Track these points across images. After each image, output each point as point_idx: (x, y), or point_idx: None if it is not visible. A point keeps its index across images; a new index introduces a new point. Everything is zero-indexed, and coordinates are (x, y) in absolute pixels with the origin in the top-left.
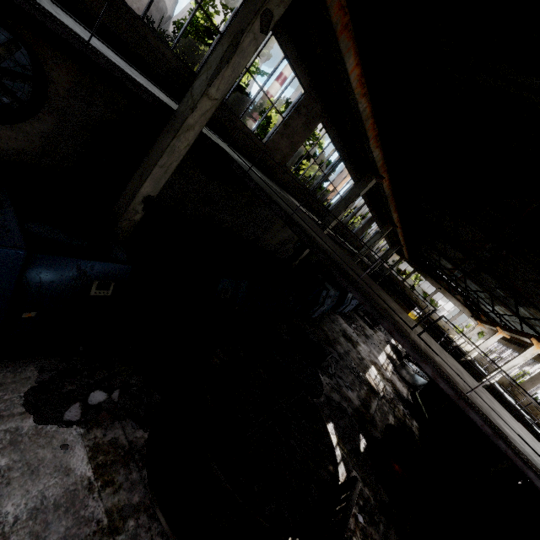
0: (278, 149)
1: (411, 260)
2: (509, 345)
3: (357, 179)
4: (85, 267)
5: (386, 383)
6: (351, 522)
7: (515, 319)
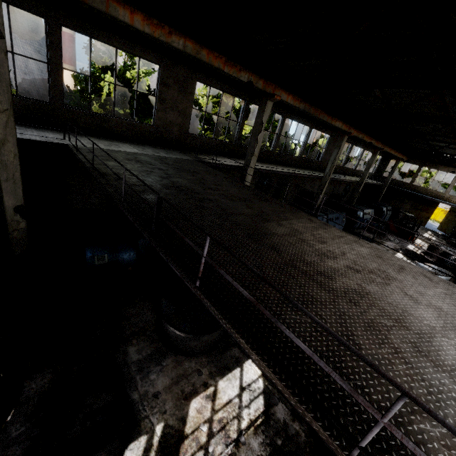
0: (170, 123)
1: (411, 158)
2: None
3: (281, 111)
4: None
5: None
6: None
7: None
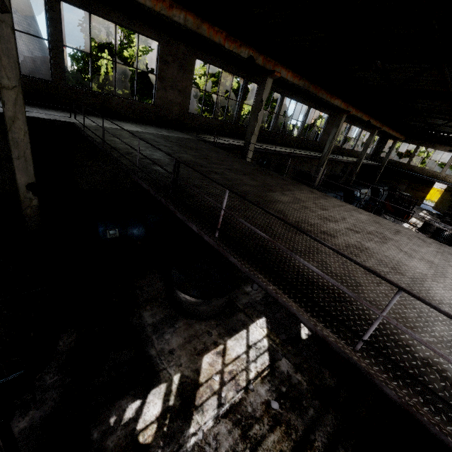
0: (171, 102)
1: (409, 138)
2: None
3: (280, 89)
4: None
5: None
6: (258, 410)
7: None
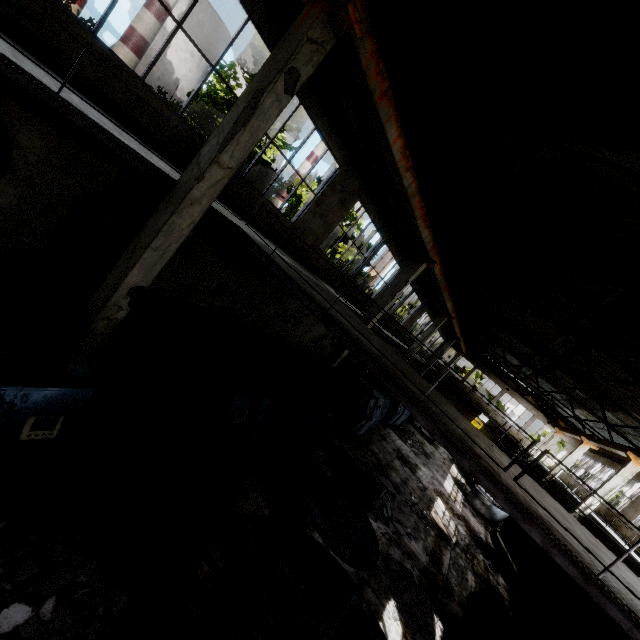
0: (310, 230)
1: (470, 355)
2: (597, 458)
3: (403, 263)
4: (13, 397)
5: (458, 521)
6: None
7: (603, 427)
